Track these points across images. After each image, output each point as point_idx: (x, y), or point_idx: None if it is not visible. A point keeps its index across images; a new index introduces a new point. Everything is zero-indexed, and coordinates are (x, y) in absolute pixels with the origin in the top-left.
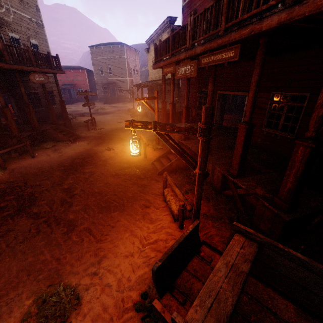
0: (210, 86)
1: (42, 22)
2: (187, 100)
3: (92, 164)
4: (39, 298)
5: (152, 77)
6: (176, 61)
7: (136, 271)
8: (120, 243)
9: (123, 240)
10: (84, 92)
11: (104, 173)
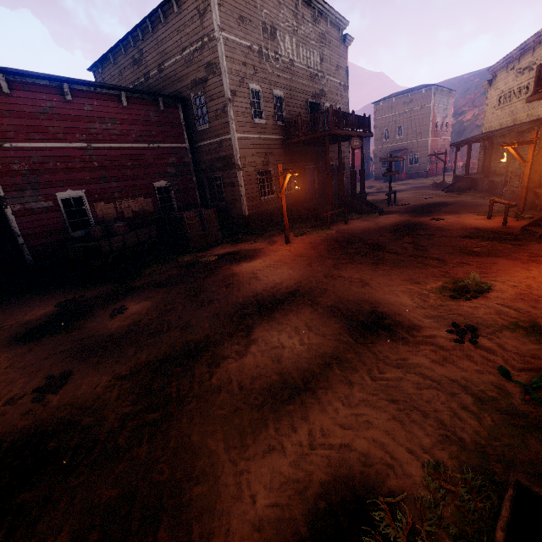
0: None
1: (347, 84)
2: None
3: (423, 229)
4: (447, 282)
5: (493, 126)
6: None
7: None
8: (512, 271)
9: (515, 271)
10: (388, 158)
11: (447, 235)
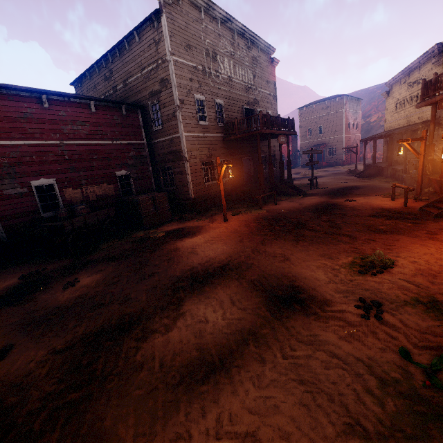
0: None
1: (276, 94)
2: None
3: (338, 209)
4: (356, 258)
5: (392, 126)
6: None
7: (441, 261)
8: (412, 248)
9: (415, 247)
10: (309, 151)
11: (358, 214)
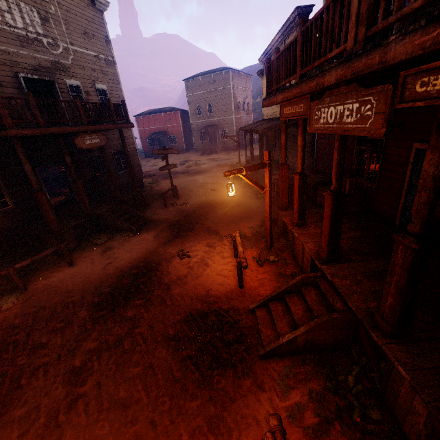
0: (434, 160)
1: (113, 58)
2: (339, 177)
3: (143, 295)
4: None
5: (268, 114)
6: (312, 91)
7: None
8: None
9: None
10: (162, 150)
11: (155, 327)
